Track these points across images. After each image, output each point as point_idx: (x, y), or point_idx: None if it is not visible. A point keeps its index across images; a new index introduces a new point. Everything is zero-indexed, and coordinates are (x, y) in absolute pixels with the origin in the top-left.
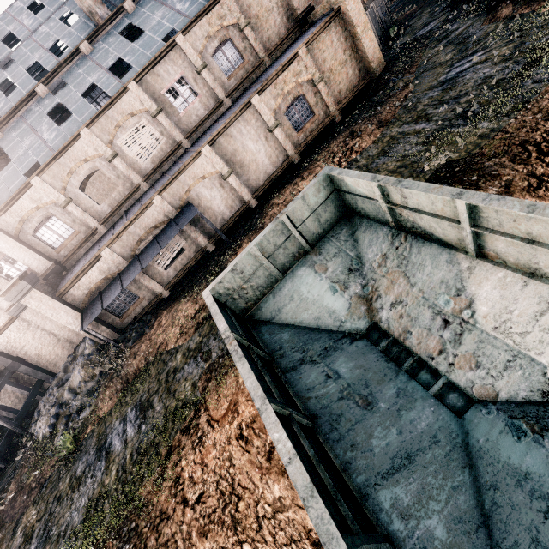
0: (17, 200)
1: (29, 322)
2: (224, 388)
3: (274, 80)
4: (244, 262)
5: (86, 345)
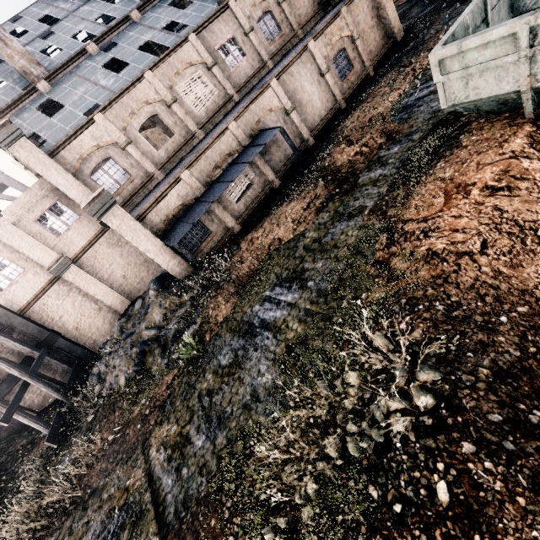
0: (78, 136)
1: (70, 286)
2: (419, 198)
3: (324, 30)
4: (459, 30)
5: (150, 292)
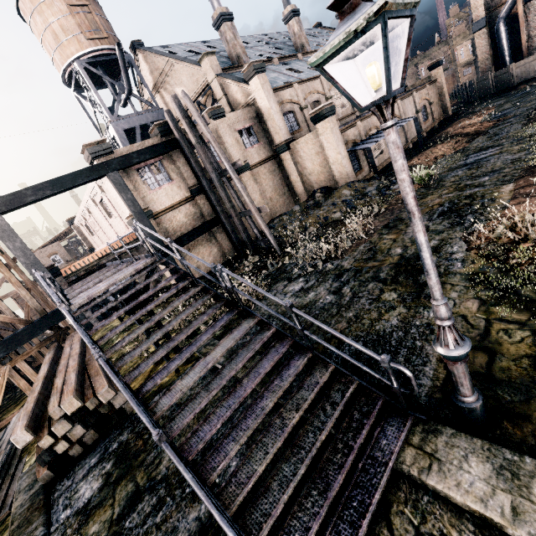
0: (283, 90)
1: None
2: None
3: (419, 91)
4: None
5: (318, 194)
